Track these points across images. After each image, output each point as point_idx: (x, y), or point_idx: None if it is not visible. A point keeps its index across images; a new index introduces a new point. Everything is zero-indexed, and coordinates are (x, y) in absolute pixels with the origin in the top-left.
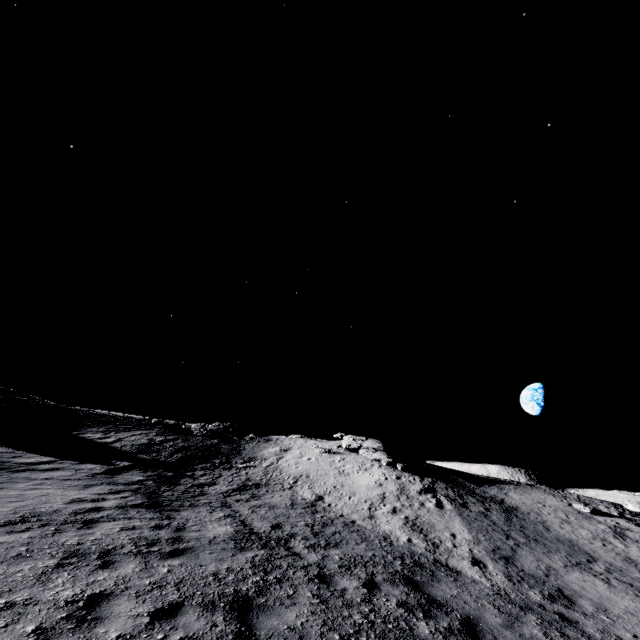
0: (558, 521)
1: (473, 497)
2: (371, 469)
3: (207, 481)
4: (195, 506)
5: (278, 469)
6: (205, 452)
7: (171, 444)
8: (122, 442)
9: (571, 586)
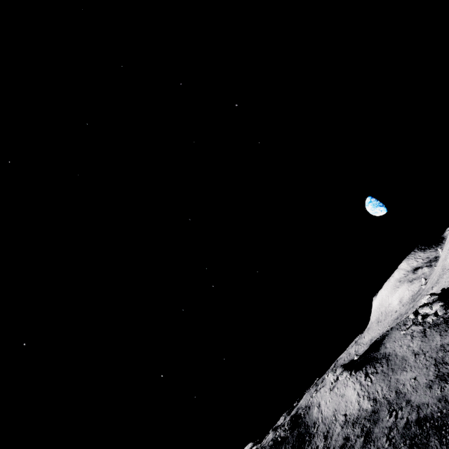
0: (399, 348)
1: (378, 363)
2: (348, 383)
3: (315, 448)
4: None
5: (326, 417)
6: (299, 439)
7: None
8: None
9: (400, 382)
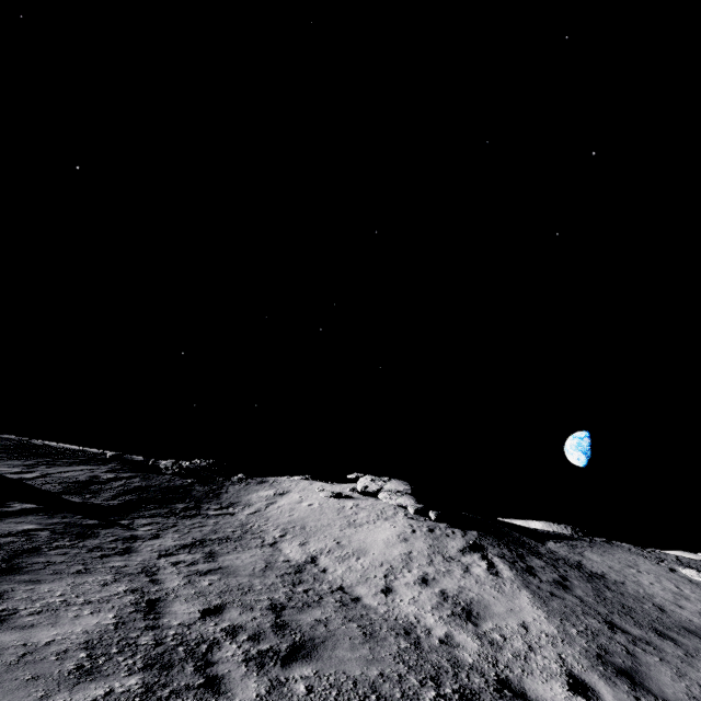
0: (670, 596)
1: (539, 558)
2: (393, 518)
3: (147, 533)
4: (86, 573)
5: (264, 518)
6: (168, 494)
7: (122, 483)
8: (47, 478)
9: None
